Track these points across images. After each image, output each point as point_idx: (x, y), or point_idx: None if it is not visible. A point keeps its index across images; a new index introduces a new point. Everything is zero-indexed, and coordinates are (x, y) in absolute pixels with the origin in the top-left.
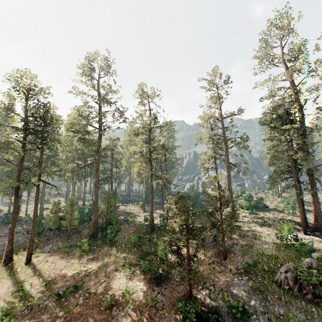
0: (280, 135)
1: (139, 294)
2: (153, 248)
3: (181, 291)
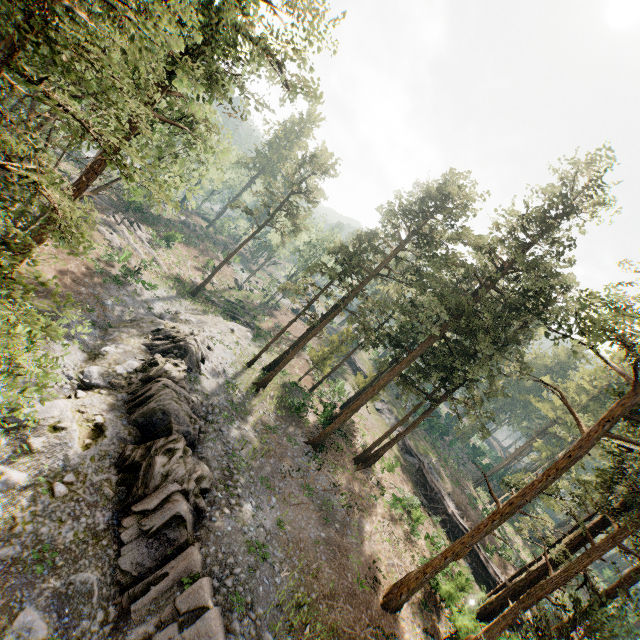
0: None
1: None
2: None
3: None
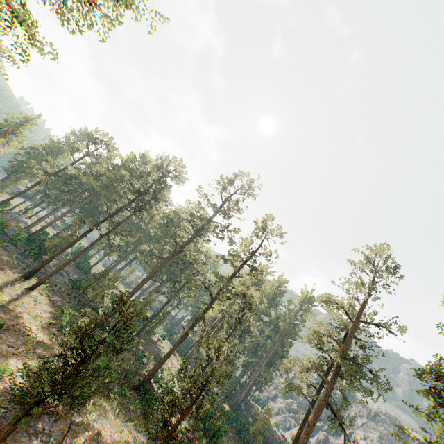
0: (436, 411)
1: (1, 385)
2: (94, 386)
3: (17, 439)
